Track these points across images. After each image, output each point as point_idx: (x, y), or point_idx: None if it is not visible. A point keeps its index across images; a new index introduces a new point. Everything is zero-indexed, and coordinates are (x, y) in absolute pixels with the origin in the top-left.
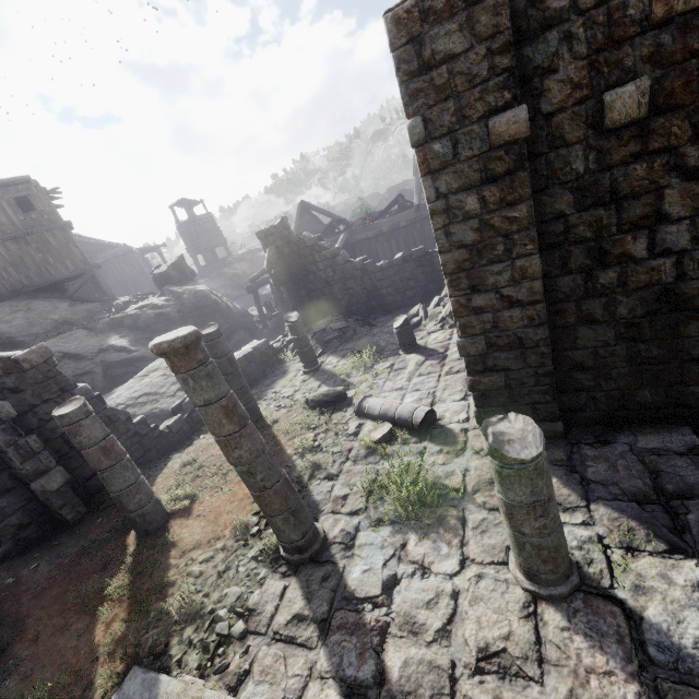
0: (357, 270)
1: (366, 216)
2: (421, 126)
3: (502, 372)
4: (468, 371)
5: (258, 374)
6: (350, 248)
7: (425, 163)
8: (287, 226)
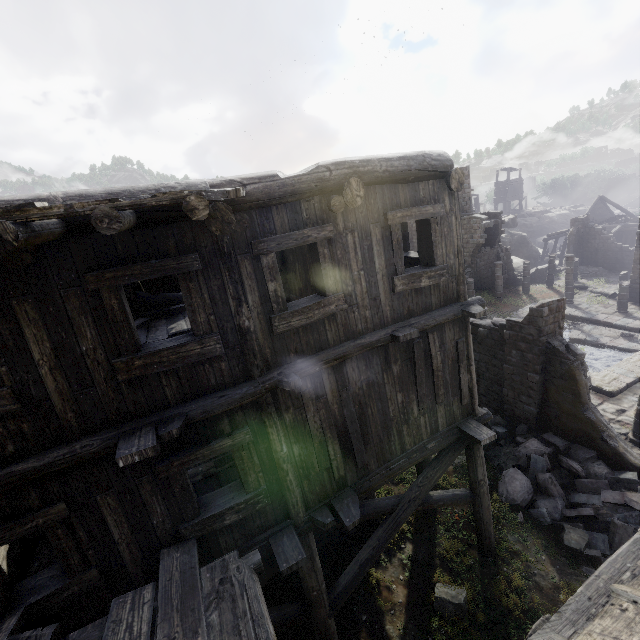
0: (616, 248)
1: None
2: (639, 232)
3: (639, 285)
4: (630, 282)
5: (546, 276)
6: (620, 233)
7: (638, 238)
8: (588, 219)
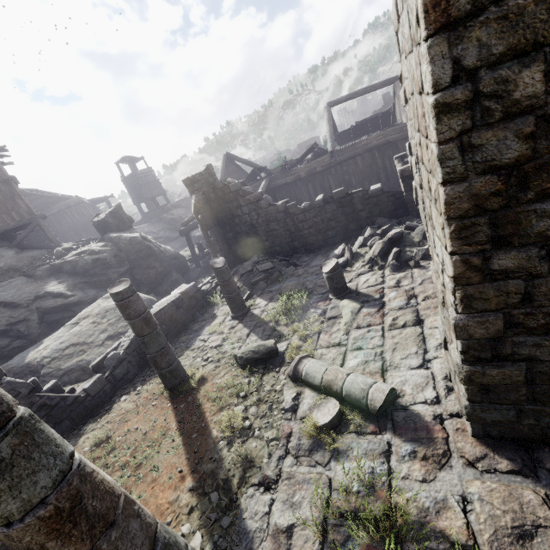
0: (280, 212)
1: (285, 163)
2: None
3: (524, 363)
4: (464, 358)
5: (187, 318)
6: (271, 193)
7: (440, 4)
8: (212, 173)
